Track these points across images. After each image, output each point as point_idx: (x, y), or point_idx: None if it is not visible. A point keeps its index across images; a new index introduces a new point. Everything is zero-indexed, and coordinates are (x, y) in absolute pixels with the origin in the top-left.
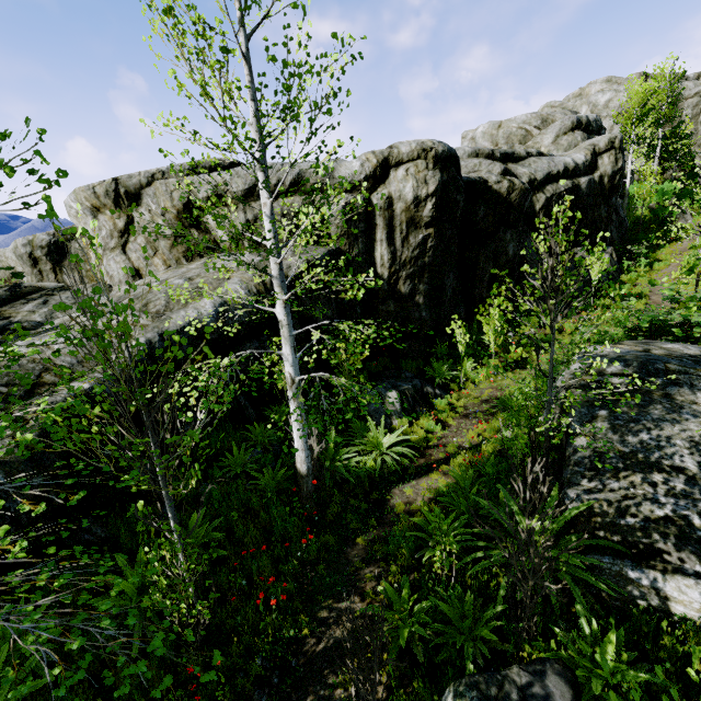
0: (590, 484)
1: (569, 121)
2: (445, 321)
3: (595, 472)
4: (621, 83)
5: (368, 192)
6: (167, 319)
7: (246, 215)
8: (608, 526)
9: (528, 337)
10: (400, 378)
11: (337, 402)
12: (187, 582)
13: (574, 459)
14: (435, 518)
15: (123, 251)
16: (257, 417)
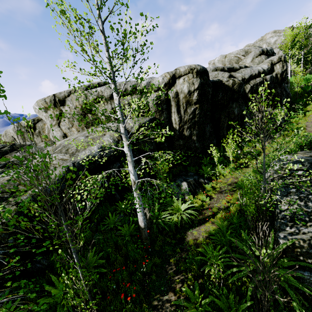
0: (291, 230)
1: (258, 51)
2: (207, 147)
3: (293, 223)
4: (281, 32)
5: (166, 90)
6: (76, 155)
7: (112, 105)
8: (304, 254)
9: (248, 152)
10: (187, 175)
11: (155, 193)
12: (85, 289)
13: (280, 216)
14: (209, 252)
15: (58, 126)
16: (121, 198)
